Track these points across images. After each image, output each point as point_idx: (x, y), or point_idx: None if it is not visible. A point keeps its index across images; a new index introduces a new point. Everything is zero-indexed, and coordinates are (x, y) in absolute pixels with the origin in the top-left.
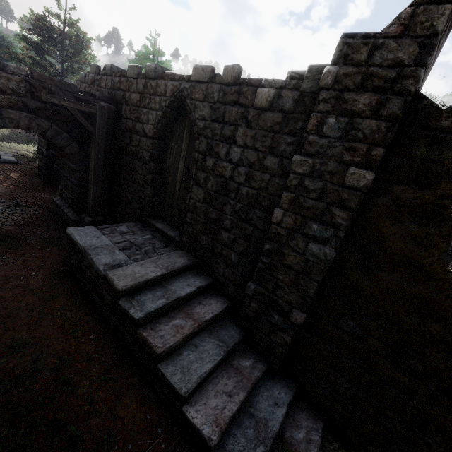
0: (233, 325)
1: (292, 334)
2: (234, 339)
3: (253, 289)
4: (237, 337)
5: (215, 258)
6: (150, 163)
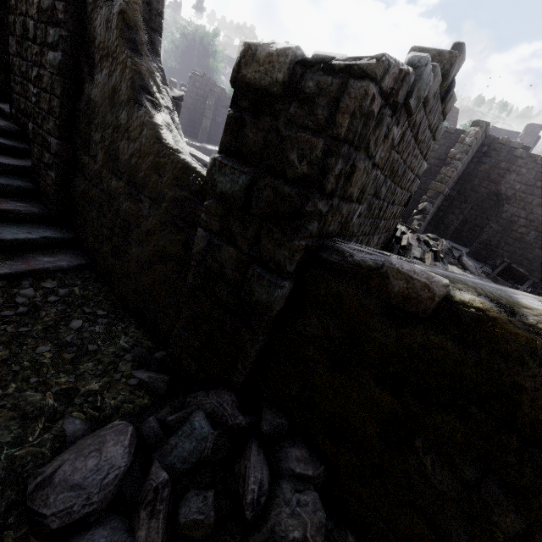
0: (27, 182)
1: (55, 168)
2: (12, 183)
3: (32, 130)
4: (18, 184)
5: (29, 122)
6: None
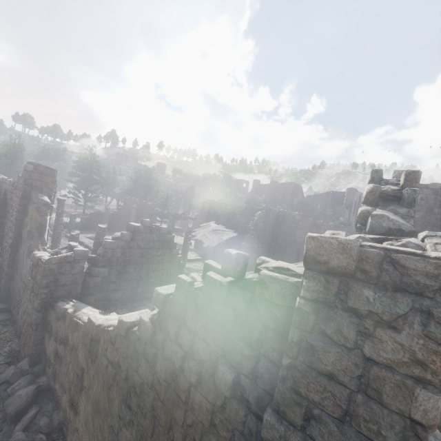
0: None
1: (5, 279)
2: None
3: (1, 264)
4: None
5: None
6: (0, 218)
